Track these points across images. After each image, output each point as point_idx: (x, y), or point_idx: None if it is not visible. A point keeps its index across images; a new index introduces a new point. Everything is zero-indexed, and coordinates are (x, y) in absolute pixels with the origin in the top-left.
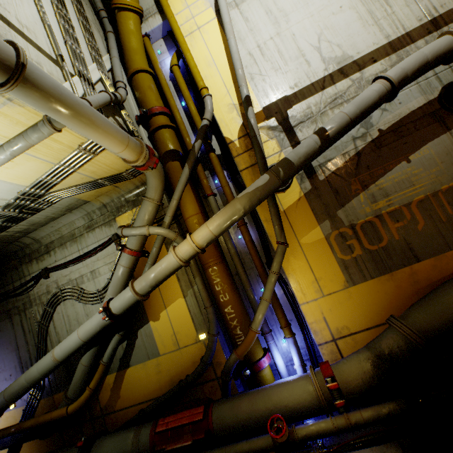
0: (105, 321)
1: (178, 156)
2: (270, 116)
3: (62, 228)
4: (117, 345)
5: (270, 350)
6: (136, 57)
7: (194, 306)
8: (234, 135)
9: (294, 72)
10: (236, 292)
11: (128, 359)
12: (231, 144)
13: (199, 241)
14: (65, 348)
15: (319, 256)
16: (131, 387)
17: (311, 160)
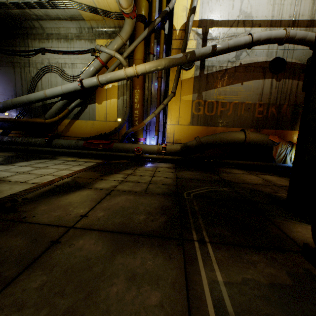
0: (78, 88)
1: (145, 21)
2: (200, 26)
3: (61, 28)
4: (77, 104)
5: (146, 137)
6: None
7: (120, 105)
8: (178, 27)
9: (224, 8)
10: (143, 107)
11: (79, 116)
12: (174, 31)
13: (138, 70)
14: (52, 91)
15: (185, 108)
16: (76, 129)
17: (203, 58)
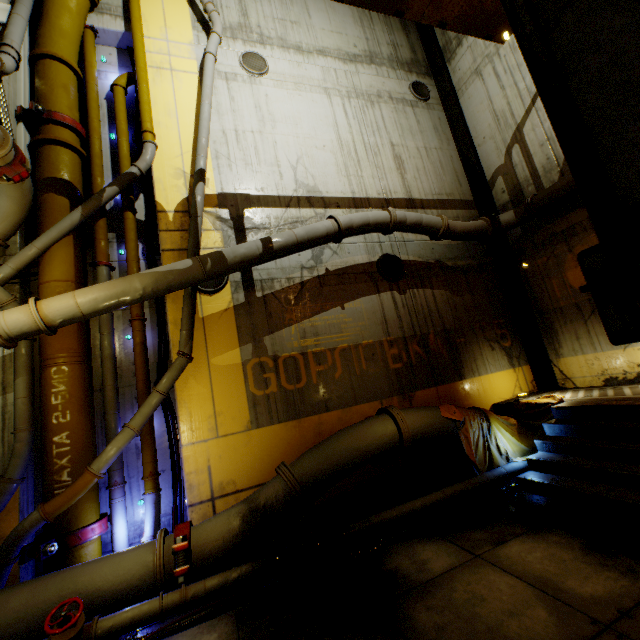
0: None
1: (71, 192)
2: (224, 206)
3: None
4: None
5: (112, 514)
6: (61, 40)
7: None
8: (171, 205)
9: (265, 176)
10: (88, 414)
11: None
12: (162, 214)
13: (51, 312)
14: None
15: (229, 384)
16: None
17: (248, 265)
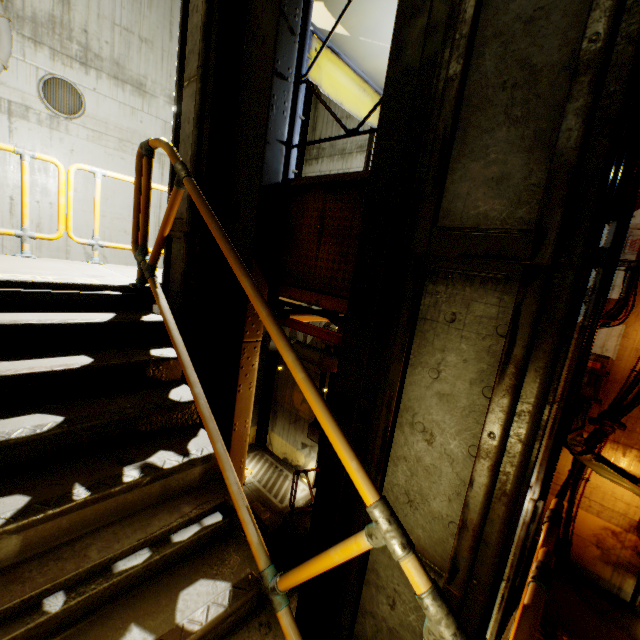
0: None
1: None
2: None
3: None
4: None
5: None
6: None
7: None
8: None
9: None
10: None
11: None
12: None
13: None
14: None
15: None
16: None
17: None
